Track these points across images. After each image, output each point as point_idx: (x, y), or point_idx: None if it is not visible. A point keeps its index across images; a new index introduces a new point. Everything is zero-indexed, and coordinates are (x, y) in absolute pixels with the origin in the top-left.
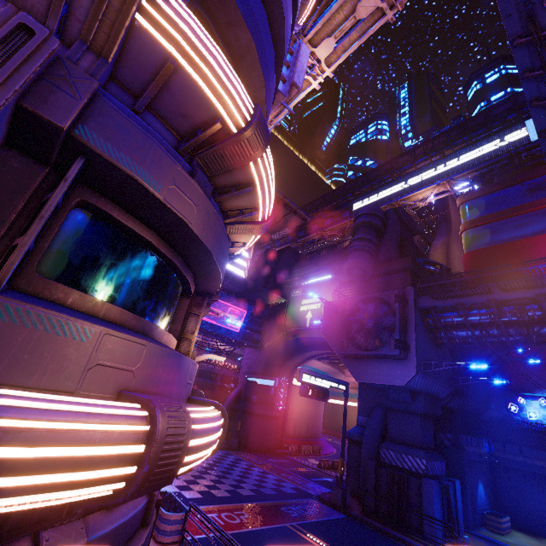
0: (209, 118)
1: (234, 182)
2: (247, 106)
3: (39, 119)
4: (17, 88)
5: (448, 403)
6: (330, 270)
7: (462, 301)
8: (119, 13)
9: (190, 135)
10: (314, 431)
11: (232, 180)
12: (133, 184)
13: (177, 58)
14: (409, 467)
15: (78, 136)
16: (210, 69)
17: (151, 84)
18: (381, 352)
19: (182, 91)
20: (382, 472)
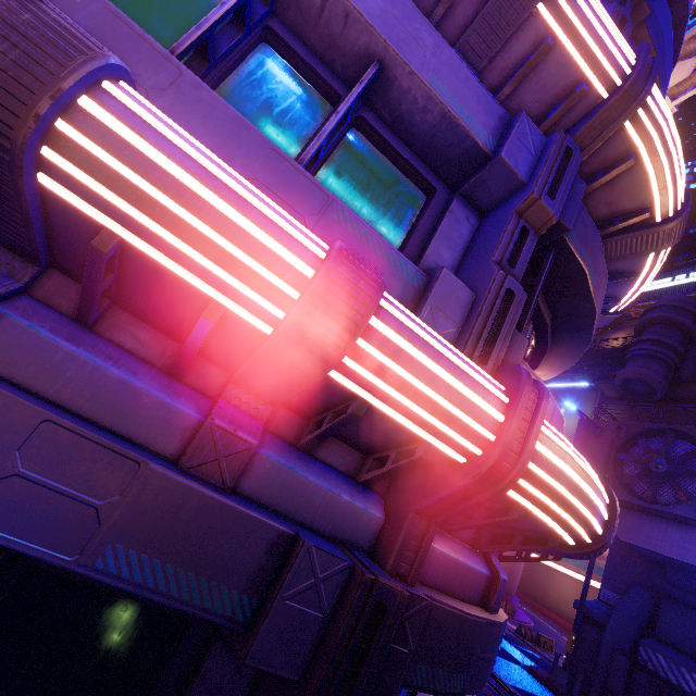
0: (636, 206)
1: (615, 269)
2: (682, 194)
3: (555, 222)
4: (564, 201)
5: None
6: (585, 376)
7: None
8: (613, 119)
9: (602, 221)
10: (508, 584)
11: (614, 267)
12: (578, 275)
13: (639, 153)
14: (690, 690)
15: (564, 234)
16: (668, 161)
17: (600, 176)
18: (676, 511)
19: (622, 182)
20: (640, 677)
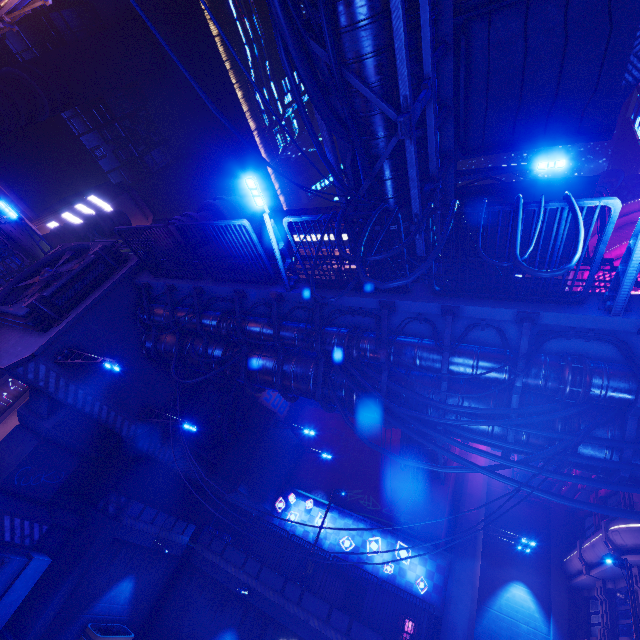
0: None
1: None
2: None
3: None
4: None
5: (172, 462)
6: None
7: (173, 283)
8: None
9: None
10: None
11: None
12: None
13: None
14: None
15: None
16: None
17: None
18: (10, 309)
19: None
20: None
